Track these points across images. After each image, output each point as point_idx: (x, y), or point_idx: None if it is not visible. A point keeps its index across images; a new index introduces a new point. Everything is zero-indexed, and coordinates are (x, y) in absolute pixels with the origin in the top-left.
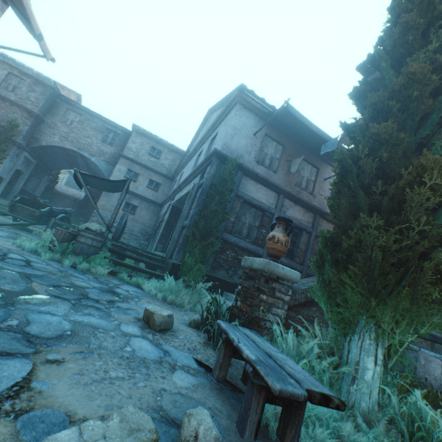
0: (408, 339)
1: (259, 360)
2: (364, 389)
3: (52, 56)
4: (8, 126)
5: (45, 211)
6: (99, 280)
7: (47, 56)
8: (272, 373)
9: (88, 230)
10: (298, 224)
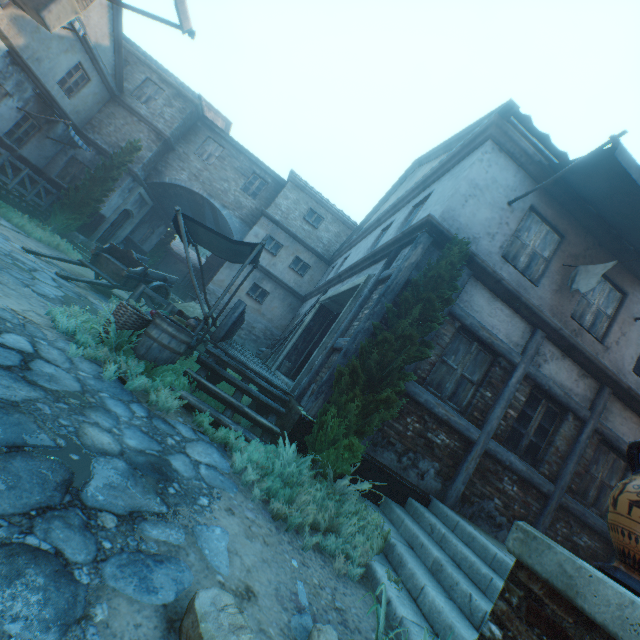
0: None
1: None
2: None
3: (191, 27)
4: (127, 148)
5: (135, 272)
6: (154, 422)
7: (183, 25)
8: None
9: (181, 314)
10: (561, 397)
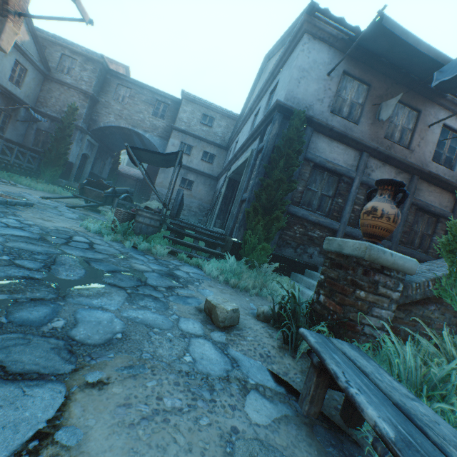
0: None
1: (402, 439)
2: None
3: (89, 18)
4: (69, 111)
5: (109, 192)
6: (159, 261)
7: (84, 19)
8: None
9: (147, 209)
10: None
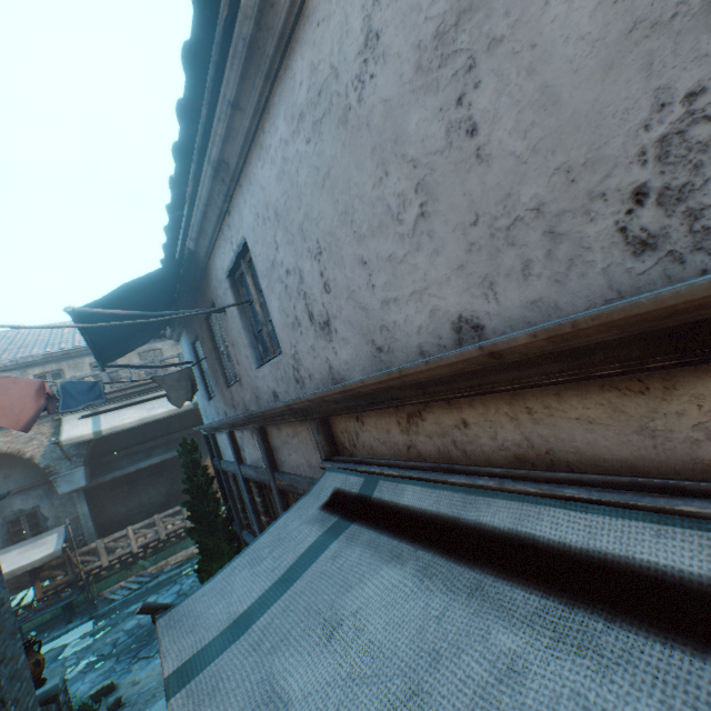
0: None
1: None
2: None
3: None
4: None
5: None
6: None
7: None
8: None
9: None
10: (257, 478)
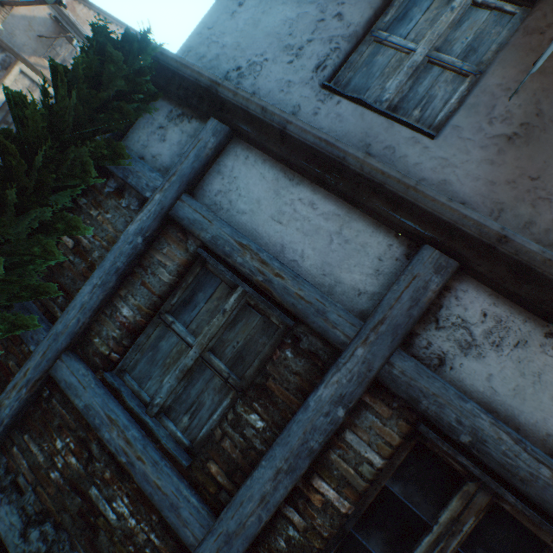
0: None
1: None
2: None
3: None
4: None
5: None
6: None
7: None
8: None
9: None
10: (541, 488)
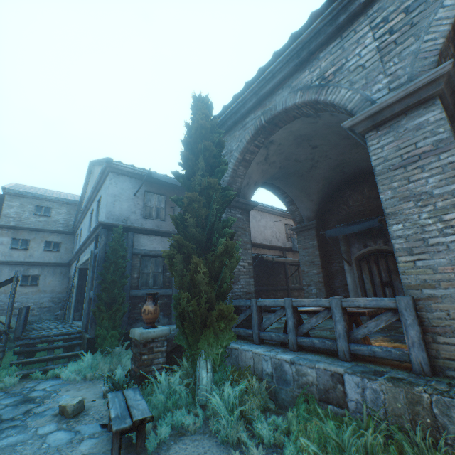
0: (220, 351)
1: (116, 416)
2: (203, 389)
3: None
4: None
5: None
6: (11, 392)
7: None
8: (118, 421)
9: None
10: None
